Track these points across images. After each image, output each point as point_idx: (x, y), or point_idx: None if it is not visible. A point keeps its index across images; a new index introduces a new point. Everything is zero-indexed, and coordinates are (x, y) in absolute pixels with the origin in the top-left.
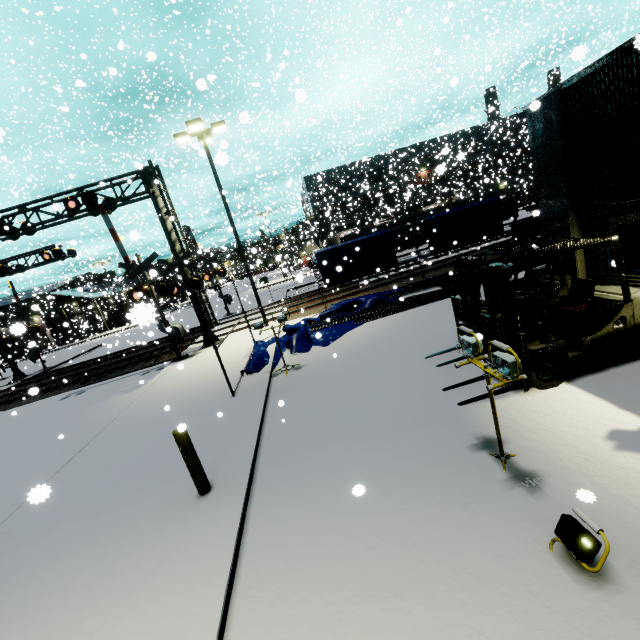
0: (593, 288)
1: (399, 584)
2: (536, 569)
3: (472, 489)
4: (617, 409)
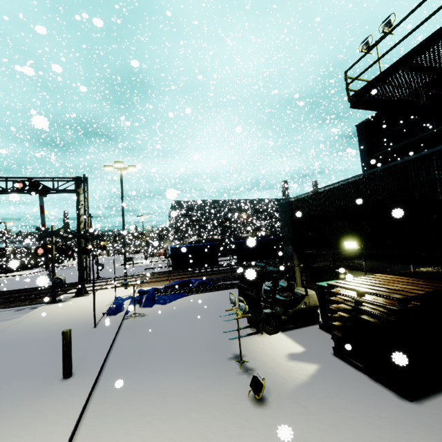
0: (294, 287)
1: (176, 413)
2: (239, 403)
3: (223, 375)
4: (296, 344)
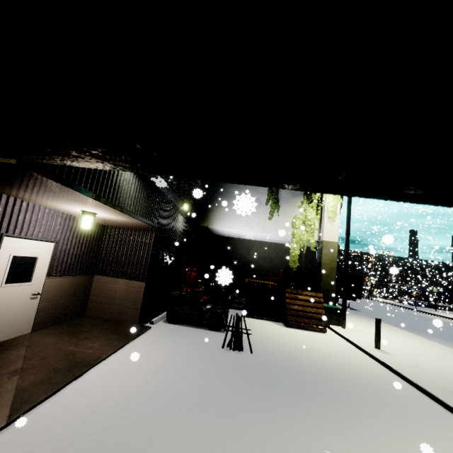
0: None
1: None
2: None
3: None
4: None
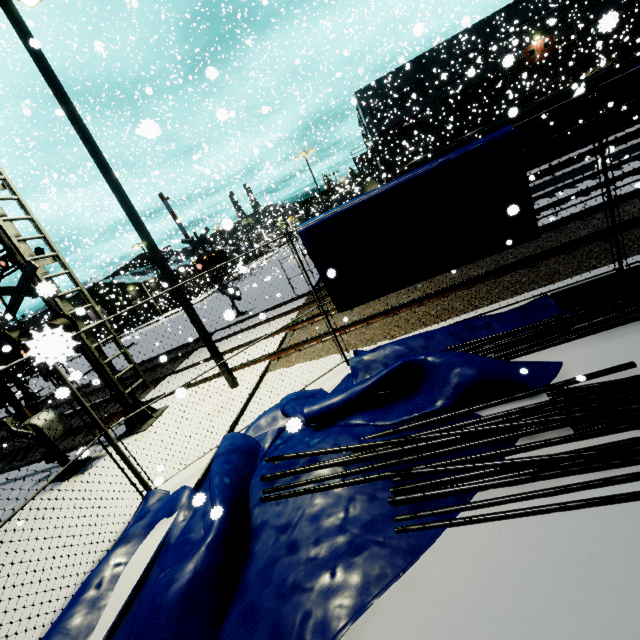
0: None
1: None
2: None
3: None
4: None
